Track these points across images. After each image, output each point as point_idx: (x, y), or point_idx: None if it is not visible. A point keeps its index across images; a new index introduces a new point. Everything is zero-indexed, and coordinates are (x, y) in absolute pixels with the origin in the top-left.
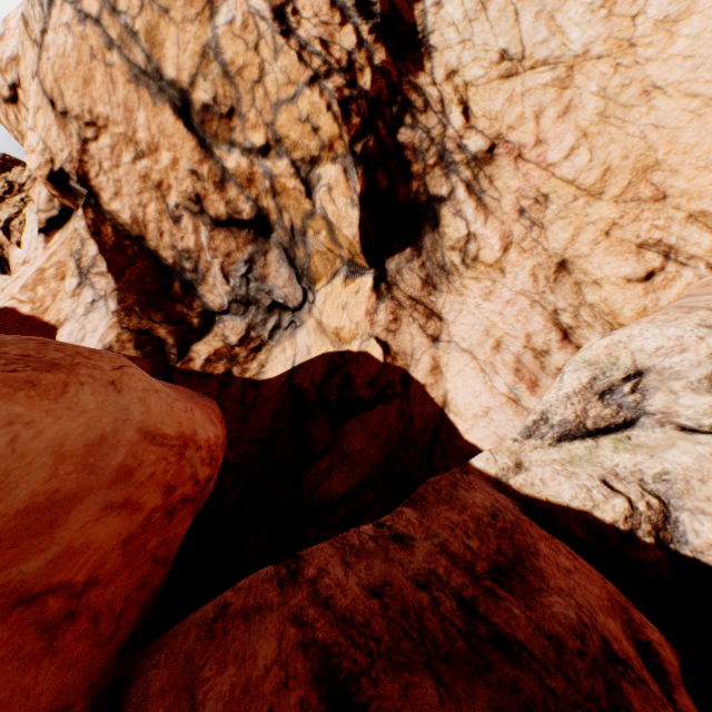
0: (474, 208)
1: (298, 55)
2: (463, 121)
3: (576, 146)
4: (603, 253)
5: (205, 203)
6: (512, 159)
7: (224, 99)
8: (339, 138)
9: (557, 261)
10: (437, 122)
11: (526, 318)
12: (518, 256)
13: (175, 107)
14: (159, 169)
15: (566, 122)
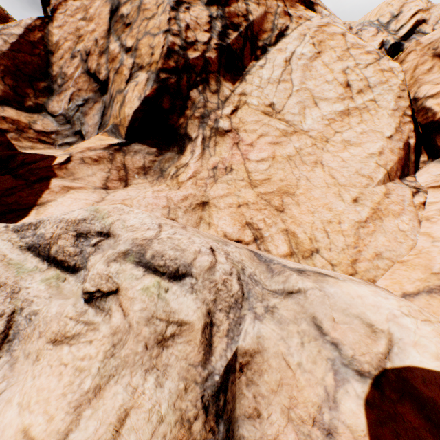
0: (200, 153)
1: (170, 18)
2: (229, 113)
3: (266, 160)
4: (228, 213)
5: (90, 57)
6: (233, 142)
7: (131, 17)
8: (157, 63)
9: (204, 200)
10: (216, 103)
11: (153, 209)
12: (191, 184)
13: (112, 8)
14: (86, 30)
15: (271, 147)
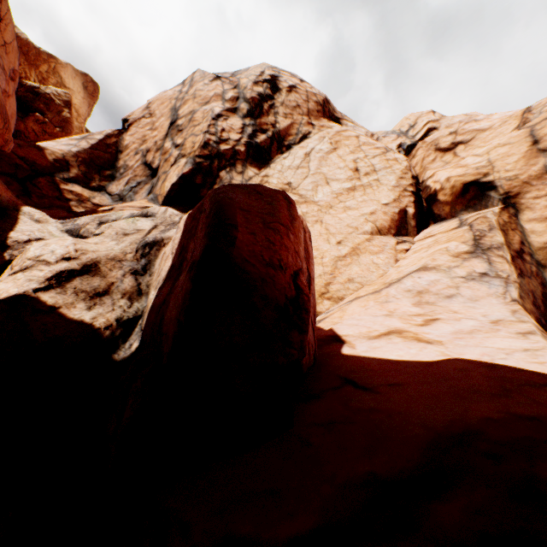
0: None
1: (210, 125)
2: None
3: None
4: None
5: (149, 153)
6: None
7: (184, 126)
8: (195, 152)
9: None
10: (240, 181)
11: None
12: None
13: (172, 121)
14: (150, 136)
15: None
